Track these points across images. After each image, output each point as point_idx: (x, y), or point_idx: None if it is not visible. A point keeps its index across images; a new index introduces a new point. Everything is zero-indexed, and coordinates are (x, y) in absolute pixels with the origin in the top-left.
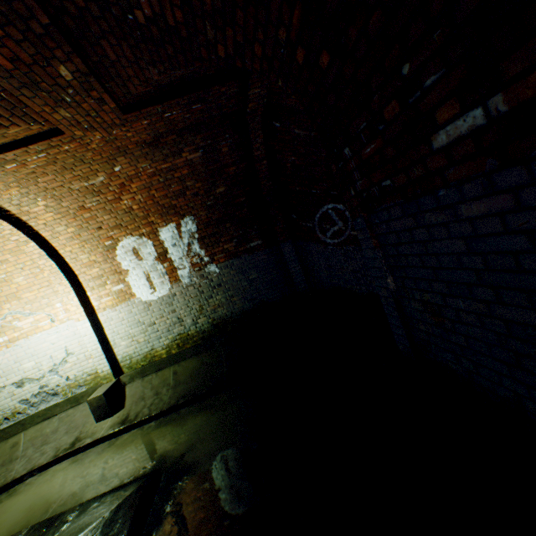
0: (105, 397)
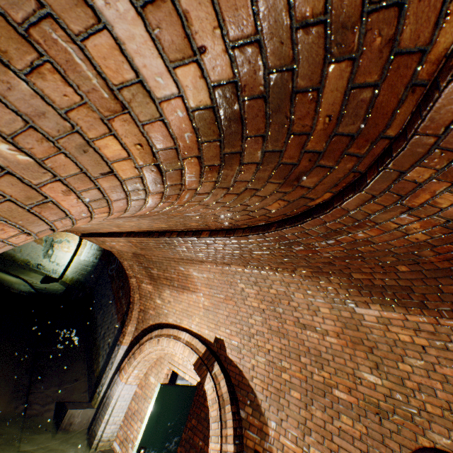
0: (46, 276)
